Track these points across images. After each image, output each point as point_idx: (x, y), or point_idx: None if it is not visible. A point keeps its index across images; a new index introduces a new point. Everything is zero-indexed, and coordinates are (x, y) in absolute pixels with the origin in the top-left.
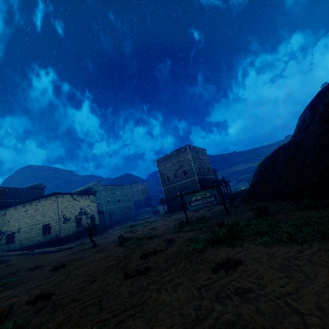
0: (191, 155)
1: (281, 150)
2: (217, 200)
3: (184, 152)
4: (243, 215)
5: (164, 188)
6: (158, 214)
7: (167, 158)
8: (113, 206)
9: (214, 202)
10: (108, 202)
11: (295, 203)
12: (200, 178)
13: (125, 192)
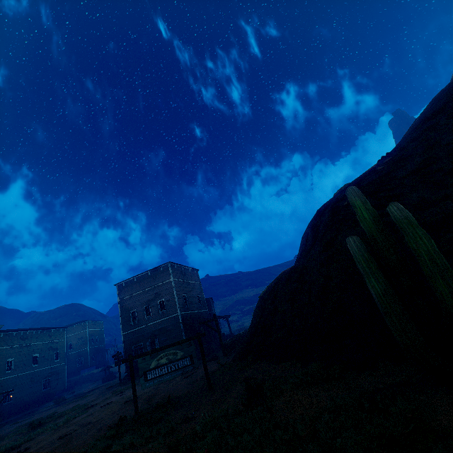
0: (174, 278)
1: (283, 279)
2: (195, 364)
3: (163, 273)
4: (231, 394)
5: (125, 333)
6: (111, 381)
7: (136, 280)
8: (17, 375)
9: (188, 369)
10: (10, 365)
11: (302, 370)
12: (185, 314)
13: (54, 340)
